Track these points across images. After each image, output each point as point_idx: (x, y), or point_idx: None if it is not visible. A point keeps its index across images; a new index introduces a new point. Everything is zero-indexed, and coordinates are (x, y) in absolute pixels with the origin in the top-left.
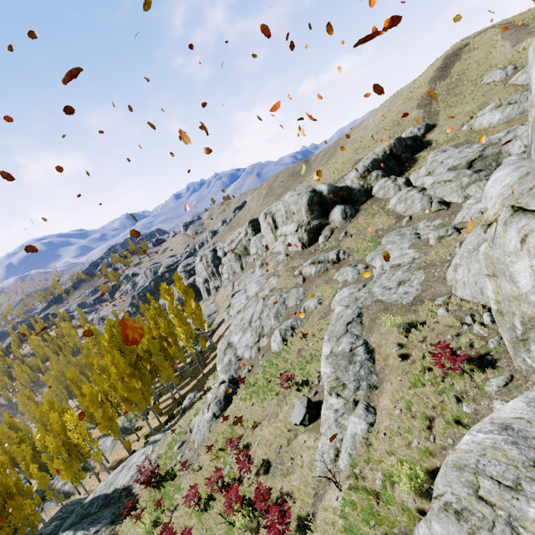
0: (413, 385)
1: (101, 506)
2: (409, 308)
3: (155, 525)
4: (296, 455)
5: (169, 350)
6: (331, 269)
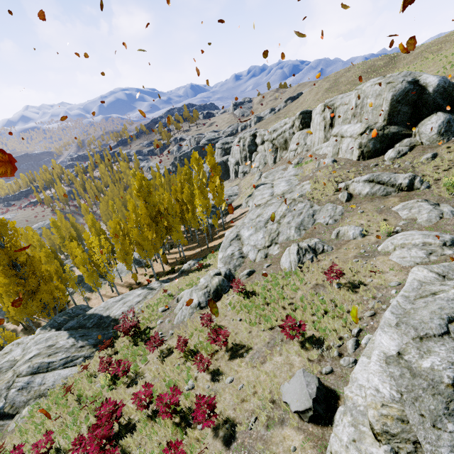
0: None
1: (94, 325)
2: None
3: (116, 381)
4: None
5: (186, 215)
6: (392, 196)
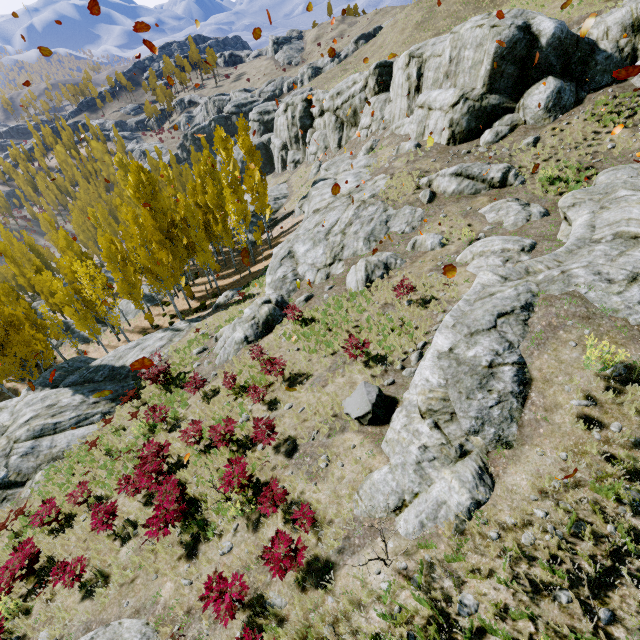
0: (592, 487)
1: (106, 377)
2: (637, 336)
3: (152, 430)
4: (335, 458)
5: (214, 228)
6: (481, 195)
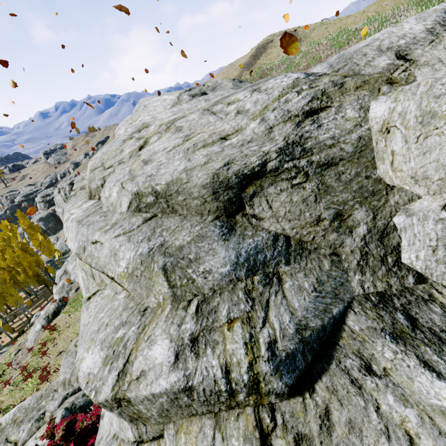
0: None
1: None
2: None
3: None
4: None
5: (18, 278)
6: None
